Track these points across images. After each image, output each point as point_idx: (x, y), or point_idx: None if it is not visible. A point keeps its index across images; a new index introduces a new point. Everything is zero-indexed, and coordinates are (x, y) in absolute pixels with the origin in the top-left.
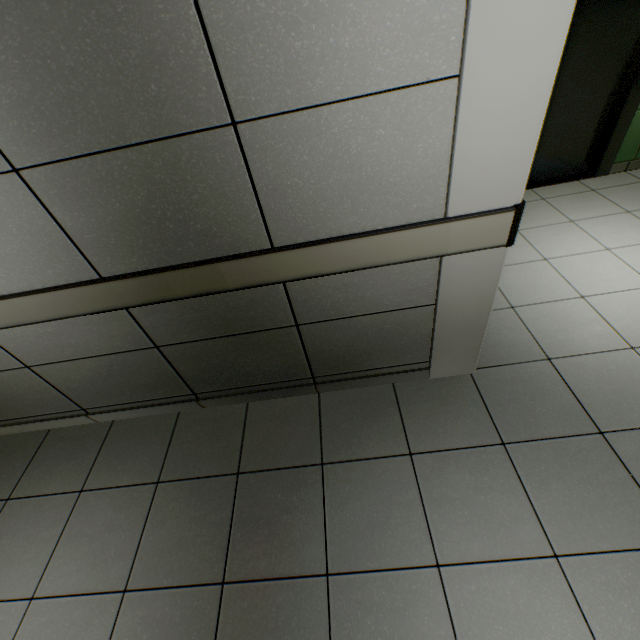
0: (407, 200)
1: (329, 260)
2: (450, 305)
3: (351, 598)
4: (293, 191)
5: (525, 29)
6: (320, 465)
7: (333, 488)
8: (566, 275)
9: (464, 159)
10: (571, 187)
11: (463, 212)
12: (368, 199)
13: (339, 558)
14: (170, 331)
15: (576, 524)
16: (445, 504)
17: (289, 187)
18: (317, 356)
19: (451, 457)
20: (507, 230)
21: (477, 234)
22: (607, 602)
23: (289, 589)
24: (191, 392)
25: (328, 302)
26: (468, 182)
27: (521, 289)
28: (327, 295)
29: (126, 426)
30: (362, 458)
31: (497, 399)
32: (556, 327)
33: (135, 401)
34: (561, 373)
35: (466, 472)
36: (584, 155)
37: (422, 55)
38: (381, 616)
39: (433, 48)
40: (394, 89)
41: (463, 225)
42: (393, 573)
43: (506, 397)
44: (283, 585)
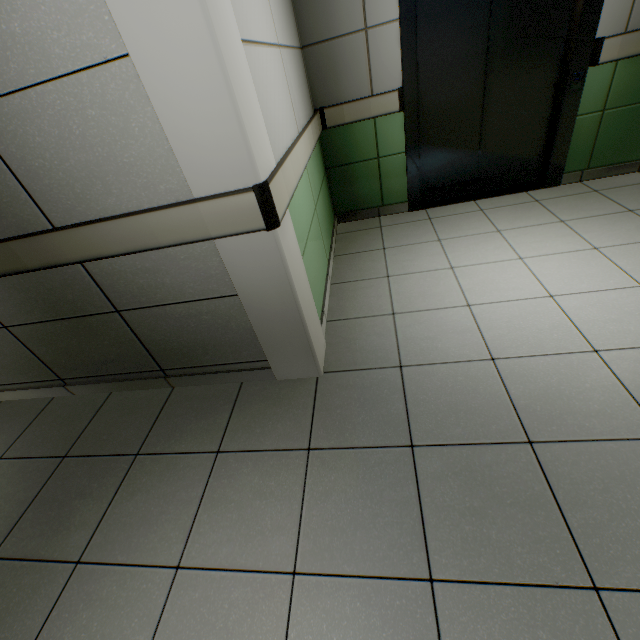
0: (152, 181)
1: (104, 241)
2: (252, 295)
3: (84, 589)
4: (45, 172)
5: (161, 3)
6: (135, 455)
7: (133, 478)
8: (464, 283)
9: (177, 137)
10: (516, 198)
11: (208, 193)
12: (116, 180)
13: (97, 547)
14: (9, 311)
15: (333, 541)
16: (220, 505)
17: (40, 168)
18: (154, 346)
19: (253, 458)
20: (258, 212)
21: (230, 216)
22: (318, 632)
23: (39, 572)
24: (58, 377)
25: (135, 288)
26: (195, 161)
27: (412, 296)
28: (130, 280)
29: (8, 406)
30: (174, 452)
31: (328, 404)
32: (426, 335)
33: (14, 382)
34: (405, 381)
35: (258, 475)
36: (532, 165)
37: (89, 36)
38: (98, 611)
39: (95, 28)
40: (82, 70)
41: (210, 206)
42: (134, 569)
43: (338, 402)
44: (37, 567)
